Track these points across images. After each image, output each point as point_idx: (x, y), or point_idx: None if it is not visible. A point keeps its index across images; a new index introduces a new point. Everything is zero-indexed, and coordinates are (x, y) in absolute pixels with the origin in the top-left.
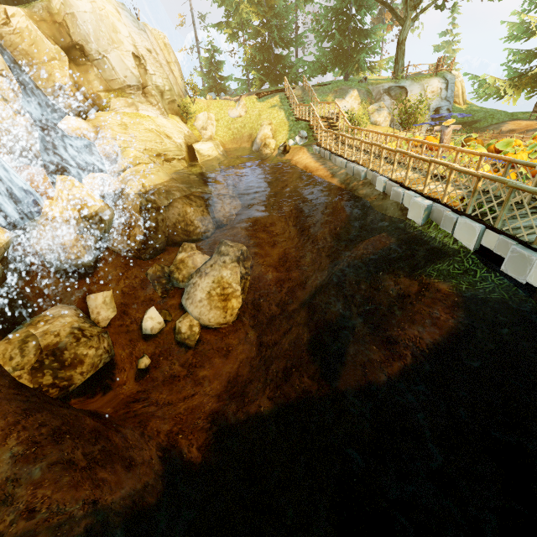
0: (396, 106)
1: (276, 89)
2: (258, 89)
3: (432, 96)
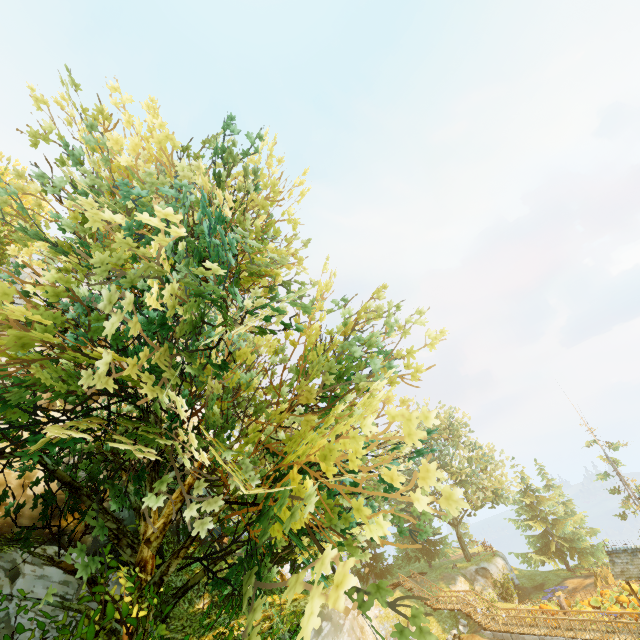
0: (488, 582)
1: (394, 584)
2: (366, 585)
3: (504, 570)
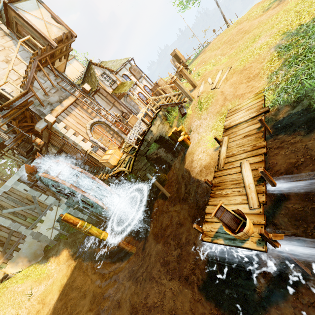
0: None
1: None
2: None
3: None
